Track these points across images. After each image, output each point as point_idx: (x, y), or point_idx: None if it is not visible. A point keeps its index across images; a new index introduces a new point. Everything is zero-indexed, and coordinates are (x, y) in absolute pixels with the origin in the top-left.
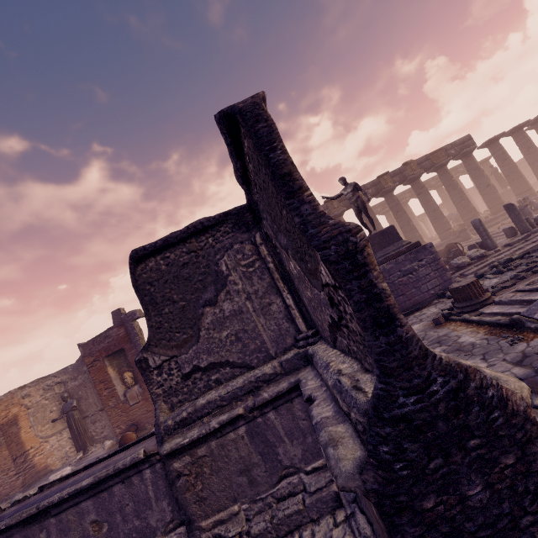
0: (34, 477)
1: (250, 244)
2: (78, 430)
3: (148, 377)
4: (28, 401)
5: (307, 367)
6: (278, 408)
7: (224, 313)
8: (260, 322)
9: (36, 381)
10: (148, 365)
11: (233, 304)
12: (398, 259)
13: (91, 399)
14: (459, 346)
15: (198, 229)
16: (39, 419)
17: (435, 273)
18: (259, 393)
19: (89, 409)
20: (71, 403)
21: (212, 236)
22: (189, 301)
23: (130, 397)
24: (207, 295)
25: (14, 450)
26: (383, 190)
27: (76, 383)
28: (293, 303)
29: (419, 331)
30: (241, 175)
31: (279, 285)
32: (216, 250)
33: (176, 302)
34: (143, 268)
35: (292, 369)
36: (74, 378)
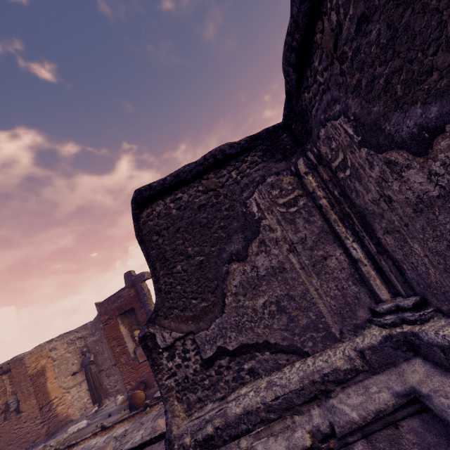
0: (57, 426)
1: (290, 175)
2: (94, 384)
3: (155, 360)
4: (54, 354)
5: (413, 363)
6: (371, 436)
7: (258, 271)
8: (311, 284)
9: (61, 335)
10: (155, 344)
11: (270, 259)
12: None
13: (106, 354)
14: None
15: (218, 159)
16: (63, 371)
17: None
18: (330, 404)
19: (104, 363)
20: (88, 357)
21: (235, 169)
22: (208, 255)
23: (139, 354)
24: (232, 246)
25: (41, 399)
26: None
27: (94, 339)
28: (364, 256)
29: None
30: (300, 40)
31: (338, 229)
32: (242, 187)
33: (191, 256)
34: (148, 214)
35: (384, 364)
36: (92, 334)
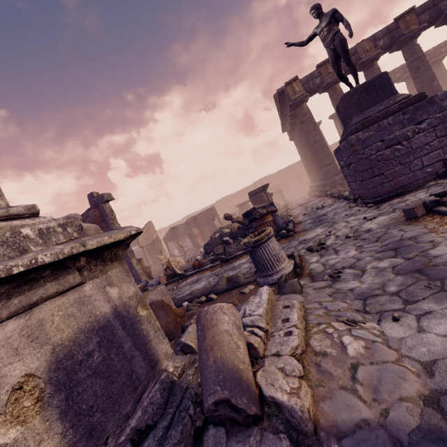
0: None
1: None
2: None
3: None
4: None
5: None
6: None
7: None
8: None
9: None
10: None
11: None
12: (381, 123)
13: None
14: (425, 264)
15: None
16: None
17: (441, 141)
18: None
19: None
20: None
21: None
22: None
23: None
24: None
25: None
26: (401, 38)
27: None
28: None
29: (380, 227)
30: None
31: None
32: None
33: None
34: None
35: None
36: None
